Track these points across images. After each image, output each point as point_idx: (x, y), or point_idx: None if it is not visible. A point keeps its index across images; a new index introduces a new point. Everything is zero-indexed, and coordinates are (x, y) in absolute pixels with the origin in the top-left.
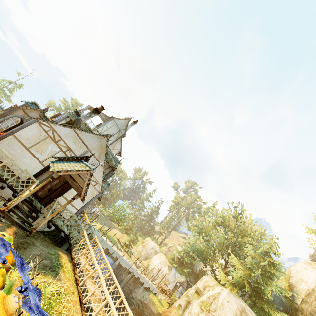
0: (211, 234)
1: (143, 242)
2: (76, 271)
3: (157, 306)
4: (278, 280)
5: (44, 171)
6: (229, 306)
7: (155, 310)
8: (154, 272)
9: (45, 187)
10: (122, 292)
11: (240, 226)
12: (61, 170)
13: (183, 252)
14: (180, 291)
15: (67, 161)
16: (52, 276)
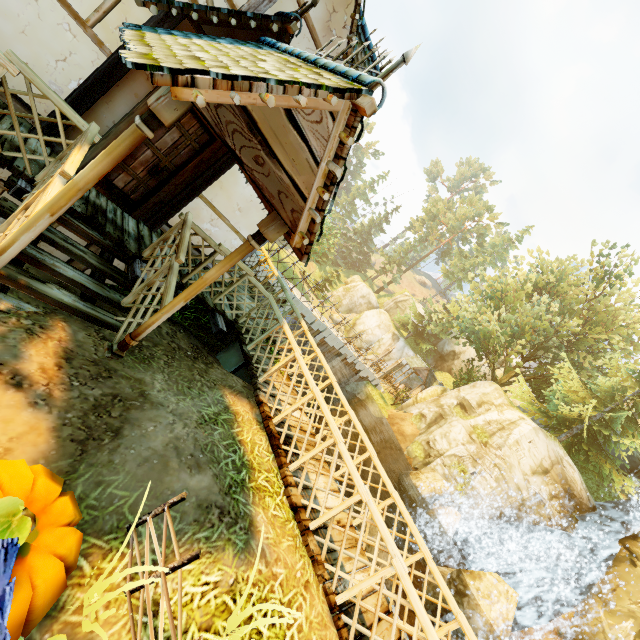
0: (515, 306)
1: (347, 282)
2: (287, 468)
3: (381, 407)
4: (639, 419)
5: (109, 76)
6: (530, 450)
7: (376, 412)
8: (364, 338)
9: (133, 157)
10: (420, 538)
11: (592, 300)
12: (193, 65)
13: (439, 324)
14: (406, 374)
15: (198, 31)
16: (234, 551)
